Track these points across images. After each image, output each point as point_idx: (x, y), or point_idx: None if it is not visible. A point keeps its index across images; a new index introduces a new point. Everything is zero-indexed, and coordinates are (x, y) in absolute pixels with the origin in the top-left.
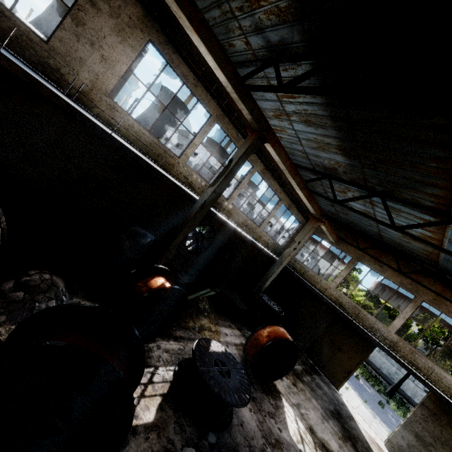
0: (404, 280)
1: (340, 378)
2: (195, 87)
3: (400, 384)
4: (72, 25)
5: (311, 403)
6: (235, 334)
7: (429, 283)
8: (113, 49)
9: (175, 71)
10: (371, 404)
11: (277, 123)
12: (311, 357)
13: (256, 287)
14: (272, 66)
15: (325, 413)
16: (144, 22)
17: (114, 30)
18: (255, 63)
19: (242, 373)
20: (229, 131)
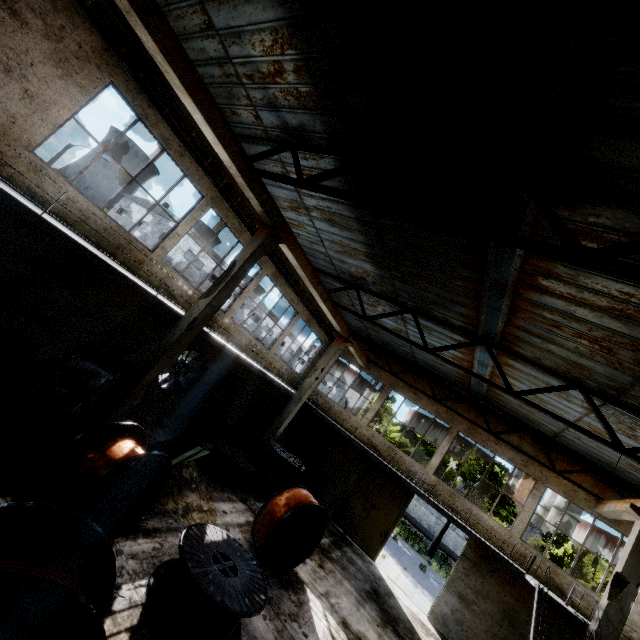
0: (439, 408)
1: (375, 544)
2: (182, 157)
3: (441, 537)
4: None
5: (342, 587)
6: (238, 509)
7: (463, 410)
8: (46, 84)
9: (151, 131)
10: (411, 570)
11: (294, 217)
12: (340, 523)
13: (266, 435)
14: (288, 151)
15: (360, 596)
16: (103, 57)
17: (51, 57)
18: (267, 142)
19: (254, 566)
20: (229, 219)
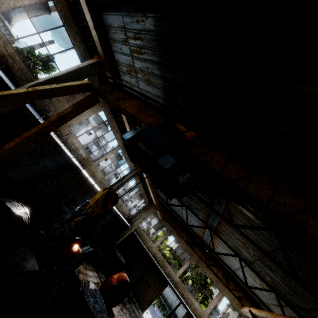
0: (188, 247)
1: (145, 305)
2: (117, 133)
3: (176, 309)
4: (68, 96)
5: None
6: (95, 275)
7: (197, 251)
8: None
9: (110, 124)
10: None
11: None
12: (132, 291)
13: (112, 242)
14: None
15: None
16: (104, 103)
17: None
18: None
19: (103, 302)
20: (125, 154)
